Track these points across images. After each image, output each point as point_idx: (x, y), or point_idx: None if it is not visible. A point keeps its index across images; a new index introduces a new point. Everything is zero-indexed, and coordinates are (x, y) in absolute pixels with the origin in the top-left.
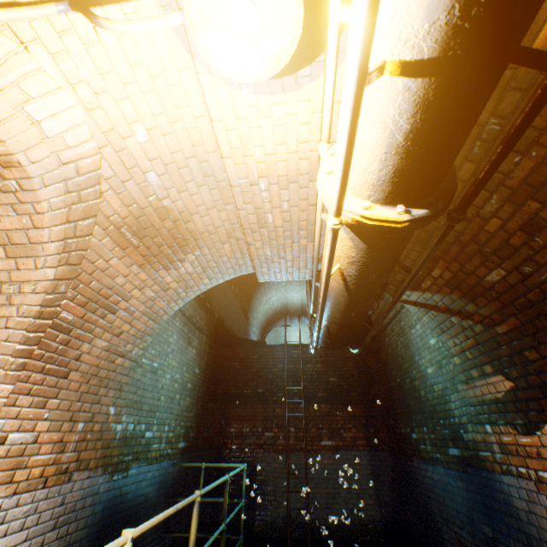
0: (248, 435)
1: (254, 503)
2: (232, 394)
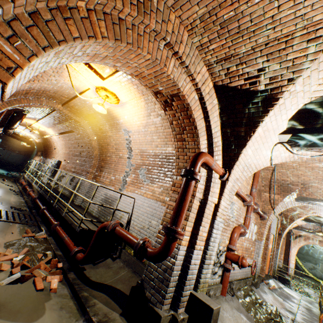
0: (0, 144)
1: None
2: (0, 137)
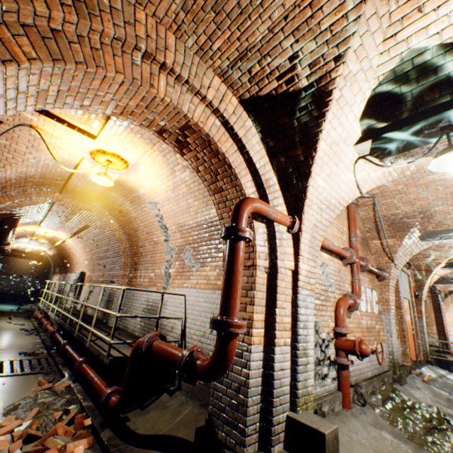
0: (4, 271)
1: (1, 286)
2: (1, 261)
